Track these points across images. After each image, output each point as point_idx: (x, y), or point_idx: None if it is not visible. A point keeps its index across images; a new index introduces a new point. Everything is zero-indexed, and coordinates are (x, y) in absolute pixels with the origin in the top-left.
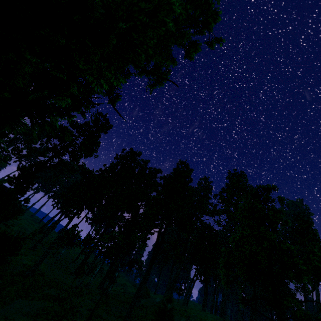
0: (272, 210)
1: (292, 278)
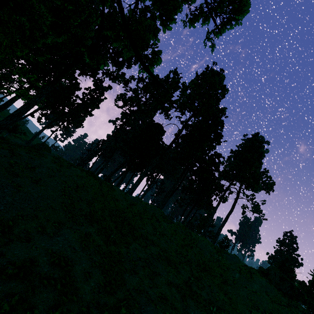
0: None
1: None
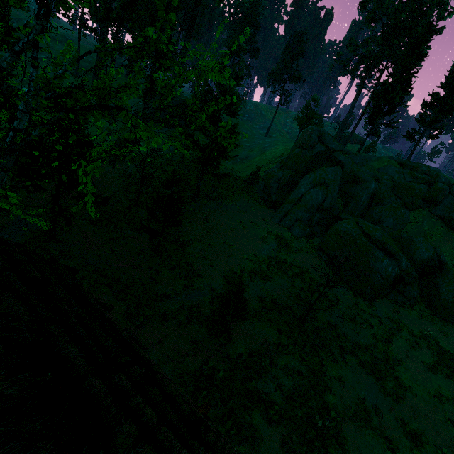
0: (299, 50)
1: (289, 82)
